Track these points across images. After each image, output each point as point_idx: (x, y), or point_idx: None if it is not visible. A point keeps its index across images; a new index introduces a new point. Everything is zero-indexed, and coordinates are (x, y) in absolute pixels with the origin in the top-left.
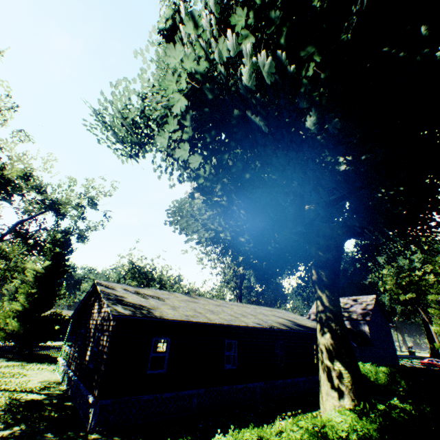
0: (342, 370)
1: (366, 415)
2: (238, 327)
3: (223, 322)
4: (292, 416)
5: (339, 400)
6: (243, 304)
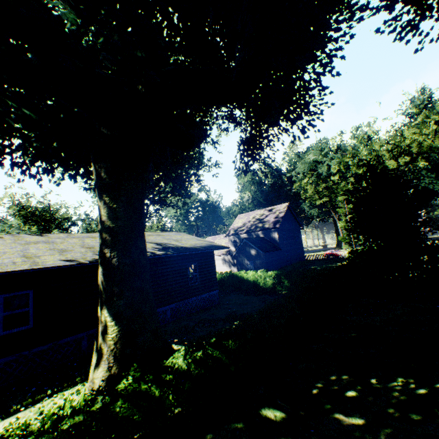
0: (108, 322)
1: None
2: (36, 271)
3: None
4: (64, 390)
5: (94, 371)
6: None
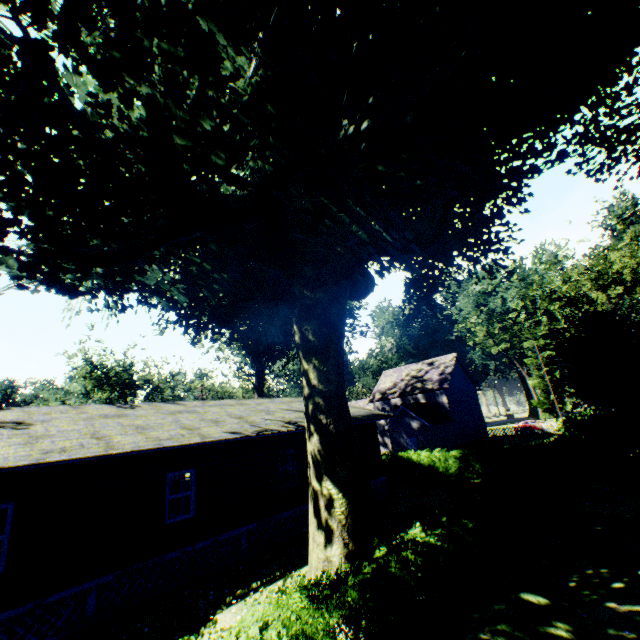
0: (333, 494)
1: (318, 601)
2: (198, 445)
3: (142, 446)
4: (266, 585)
5: (326, 549)
6: (238, 402)
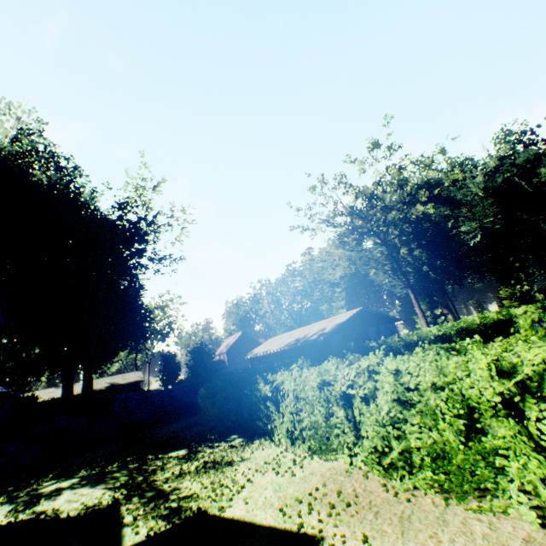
0: None
1: None
2: None
3: None
4: None
5: None
6: (97, 380)
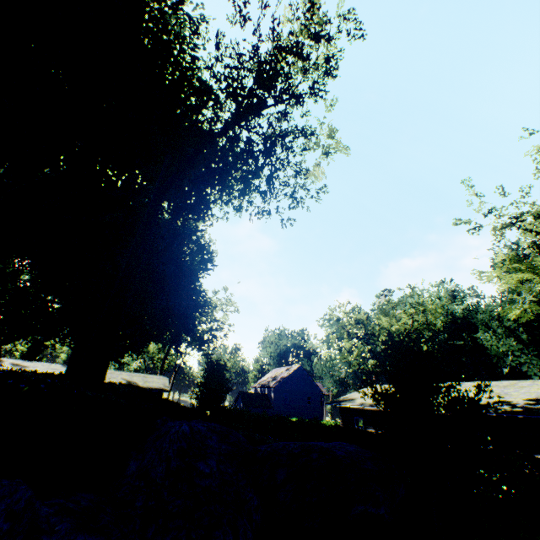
0: None
1: None
2: None
3: None
4: None
5: None
6: (113, 371)
